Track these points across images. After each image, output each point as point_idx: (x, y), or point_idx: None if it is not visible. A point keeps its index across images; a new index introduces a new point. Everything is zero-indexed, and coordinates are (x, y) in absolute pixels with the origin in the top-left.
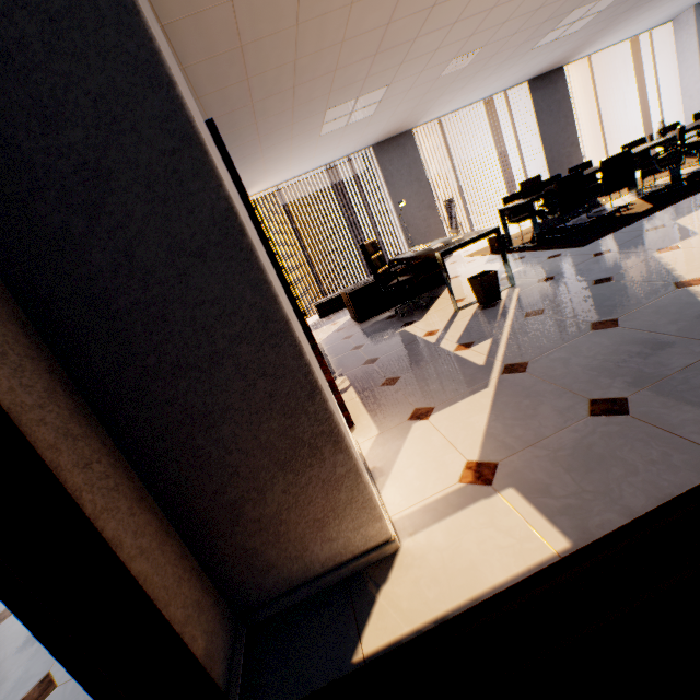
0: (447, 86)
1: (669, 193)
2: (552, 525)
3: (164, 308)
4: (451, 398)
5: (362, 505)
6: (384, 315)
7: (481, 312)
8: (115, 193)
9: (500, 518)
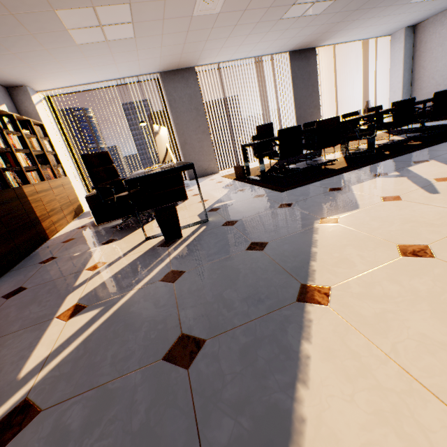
0: (210, 31)
1: (362, 157)
2: None
3: None
4: None
5: None
6: (118, 221)
7: (153, 250)
8: None
9: None
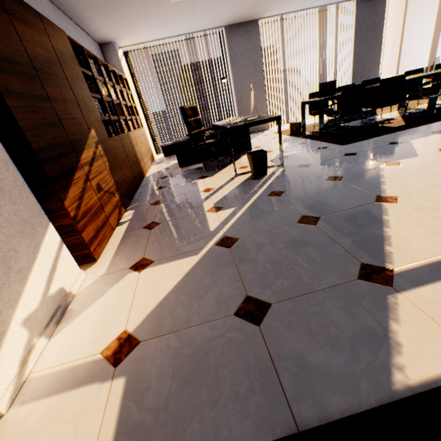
0: None
1: (421, 116)
2: None
3: None
4: (169, 256)
5: None
6: (197, 165)
7: (248, 181)
8: None
9: (87, 415)
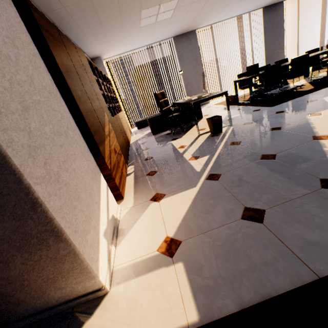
0: (215, 5)
1: (324, 81)
2: (193, 299)
3: None
4: (175, 190)
5: (81, 271)
6: (166, 132)
7: (210, 138)
8: None
9: (167, 285)
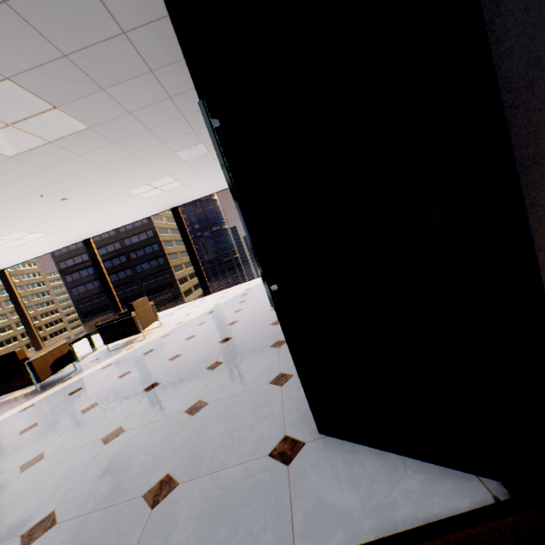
0: None
1: None
2: None
3: (509, 112)
4: None
5: None
6: None
7: None
8: (500, 16)
9: None
